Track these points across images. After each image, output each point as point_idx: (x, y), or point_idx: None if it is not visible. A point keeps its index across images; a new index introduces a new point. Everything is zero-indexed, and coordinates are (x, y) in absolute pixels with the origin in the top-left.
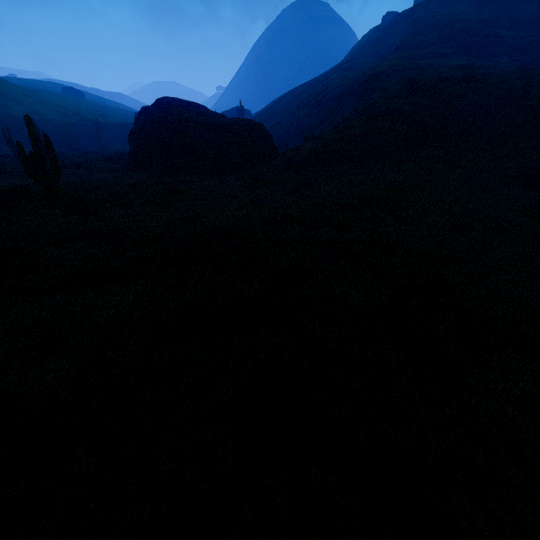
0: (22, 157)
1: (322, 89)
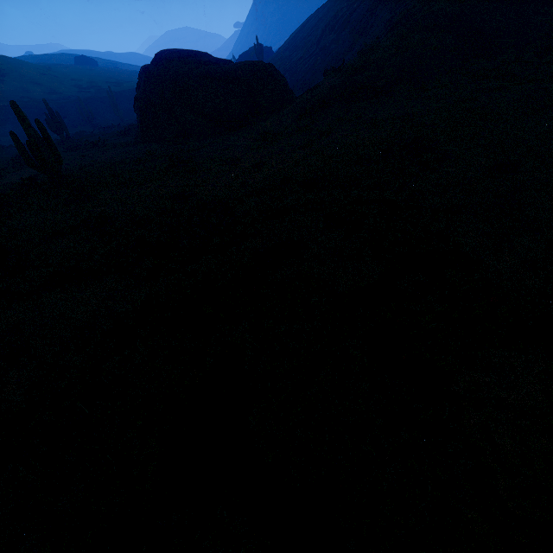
0: (19, 148)
1: (351, 2)
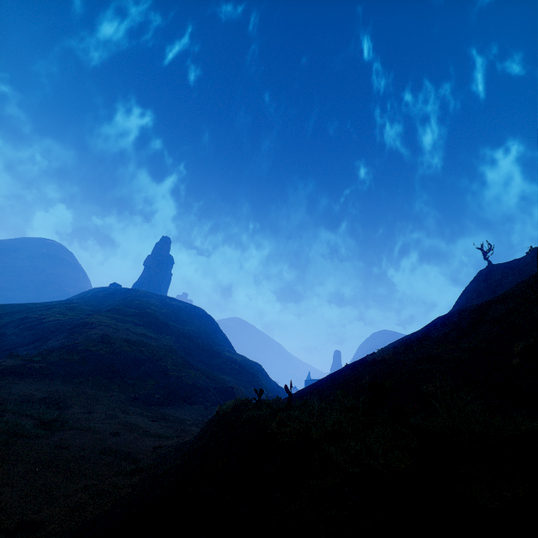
0: None
1: (41, 317)
